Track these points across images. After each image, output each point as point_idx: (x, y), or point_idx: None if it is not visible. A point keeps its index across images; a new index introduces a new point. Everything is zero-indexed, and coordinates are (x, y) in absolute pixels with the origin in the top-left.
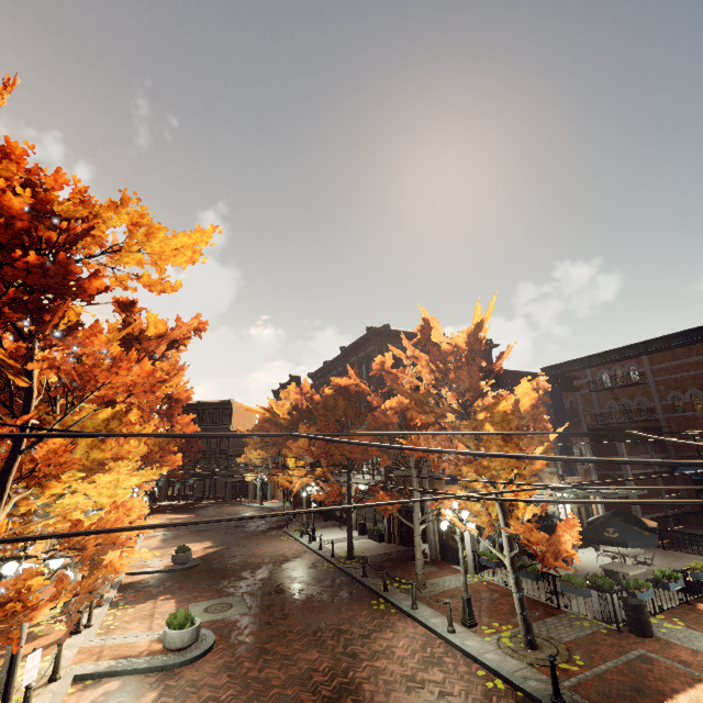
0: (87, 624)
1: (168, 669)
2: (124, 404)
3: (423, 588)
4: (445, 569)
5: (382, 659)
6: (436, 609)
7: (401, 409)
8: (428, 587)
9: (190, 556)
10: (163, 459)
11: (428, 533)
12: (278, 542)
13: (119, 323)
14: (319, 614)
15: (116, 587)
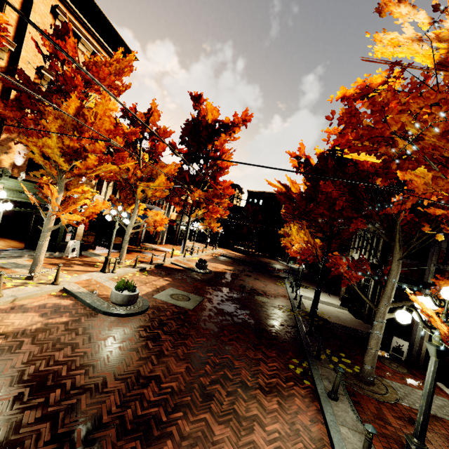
0: (112, 270)
1: (96, 311)
2: (94, 108)
3: (367, 382)
4: (421, 380)
5: (228, 428)
6: (365, 419)
7: (362, 95)
8: (377, 385)
9: (205, 266)
10: (208, 206)
11: (414, 331)
12: (272, 283)
13: (121, 58)
14: (232, 339)
15: (156, 264)
